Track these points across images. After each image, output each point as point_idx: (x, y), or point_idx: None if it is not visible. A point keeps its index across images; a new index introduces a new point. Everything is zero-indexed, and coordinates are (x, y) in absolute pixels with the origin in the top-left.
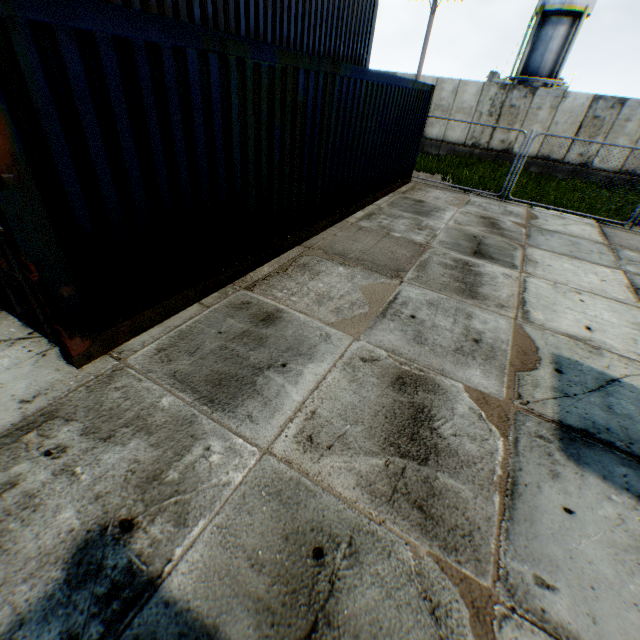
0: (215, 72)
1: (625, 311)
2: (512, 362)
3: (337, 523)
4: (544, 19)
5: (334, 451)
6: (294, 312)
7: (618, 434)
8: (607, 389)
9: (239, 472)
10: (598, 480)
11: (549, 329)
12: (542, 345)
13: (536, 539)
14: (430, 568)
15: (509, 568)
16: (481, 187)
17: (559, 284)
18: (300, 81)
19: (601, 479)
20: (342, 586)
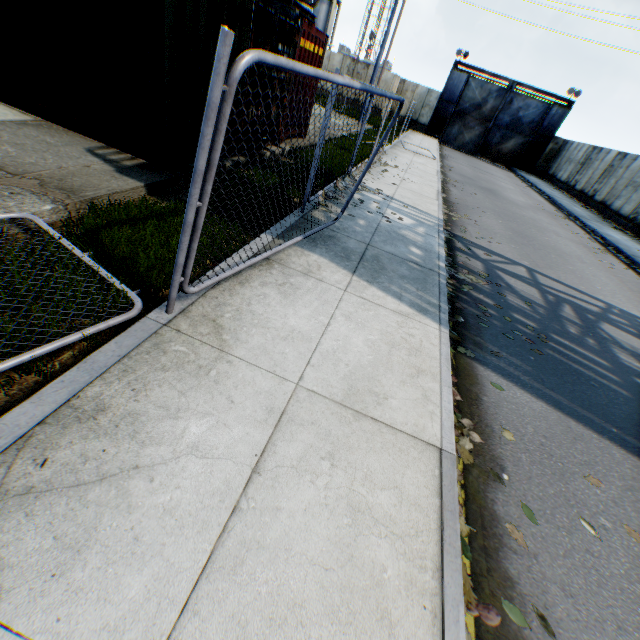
0: None
1: None
2: None
3: None
4: None
5: None
6: None
7: None
8: None
9: None
10: None
11: None
12: None
13: None
14: None
15: None
16: None
17: None
18: None
19: None
20: None
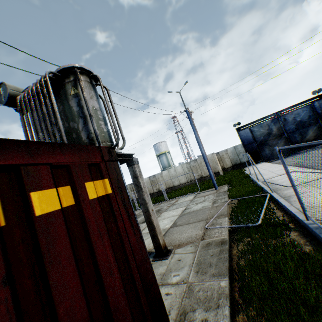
0: None
1: None
2: None
3: None
4: (159, 156)
5: None
6: None
7: None
8: None
9: None
10: None
11: None
12: None
13: None
14: None
15: None
16: None
17: None
18: None
19: None
20: None
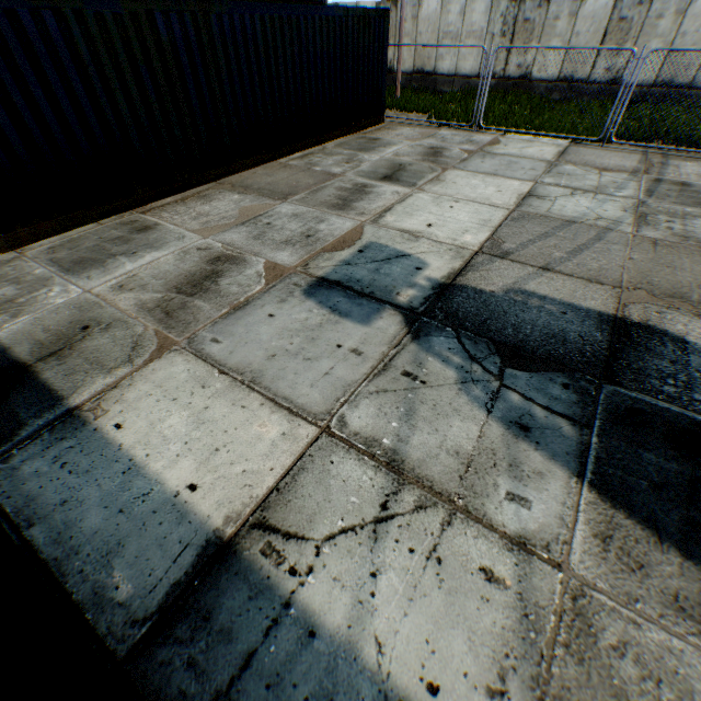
0: (53, 25)
1: (489, 212)
2: (325, 247)
3: (108, 318)
4: None
5: (133, 291)
6: (169, 225)
7: (365, 283)
8: (392, 260)
9: (64, 299)
10: (314, 304)
11: (389, 227)
12: (368, 237)
13: (232, 326)
14: (149, 334)
15: (200, 335)
16: (461, 120)
17: (445, 196)
18: (159, 24)
19: (317, 303)
20: (90, 338)
